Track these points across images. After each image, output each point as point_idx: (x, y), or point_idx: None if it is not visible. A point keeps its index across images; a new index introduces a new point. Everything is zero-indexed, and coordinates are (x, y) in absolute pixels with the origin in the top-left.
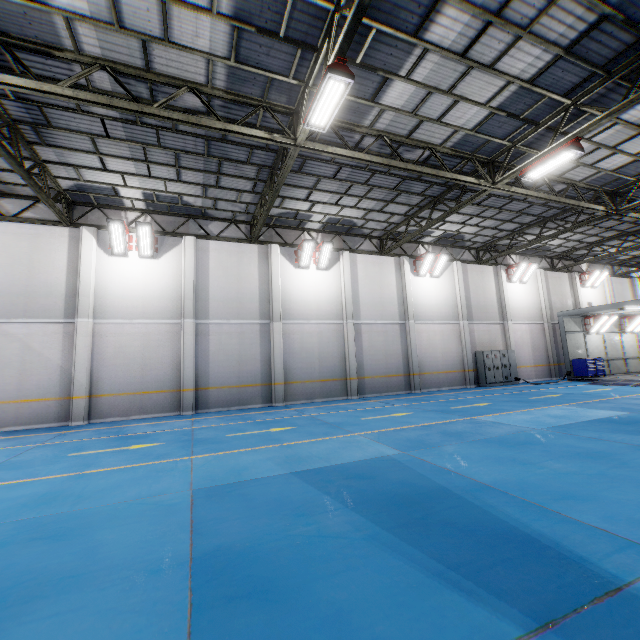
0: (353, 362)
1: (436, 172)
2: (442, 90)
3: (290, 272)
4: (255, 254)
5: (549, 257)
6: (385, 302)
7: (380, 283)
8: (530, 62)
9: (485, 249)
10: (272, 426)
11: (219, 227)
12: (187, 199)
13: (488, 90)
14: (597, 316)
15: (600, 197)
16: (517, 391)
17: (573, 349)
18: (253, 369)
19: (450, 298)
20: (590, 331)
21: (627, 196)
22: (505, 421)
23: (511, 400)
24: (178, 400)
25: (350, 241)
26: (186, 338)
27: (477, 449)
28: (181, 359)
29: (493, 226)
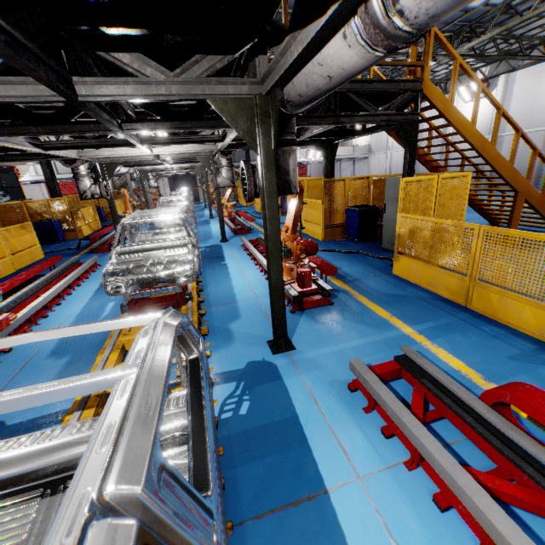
0: (486, 166)
1: None
2: None
3: (461, 107)
4: None
5: None
6: (534, 111)
7: (534, 93)
8: None
9: None
10: None
11: None
12: None
13: None
14: None
15: None
16: None
17: None
18: None
19: None
20: None
21: None
22: None
23: None
24: None
25: (514, 60)
26: None
27: None
28: None
29: None
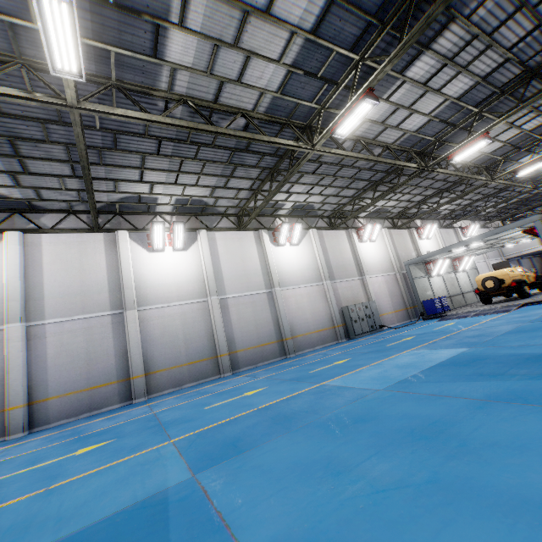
0: (222, 338)
1: (251, 135)
2: (227, 43)
3: (143, 257)
4: (100, 243)
5: (390, 218)
6: (249, 274)
7: (242, 256)
8: (305, 9)
9: (335, 216)
10: (87, 444)
11: (54, 219)
12: (0, 191)
13: (276, 44)
14: (435, 261)
15: (413, 158)
16: (379, 339)
17: (422, 292)
18: (106, 366)
19: (311, 262)
20: (432, 274)
21: (433, 154)
22: (351, 383)
23: (370, 351)
24: (4, 422)
25: (207, 220)
26: (12, 346)
27: (294, 446)
28: (6, 372)
29: (335, 194)
